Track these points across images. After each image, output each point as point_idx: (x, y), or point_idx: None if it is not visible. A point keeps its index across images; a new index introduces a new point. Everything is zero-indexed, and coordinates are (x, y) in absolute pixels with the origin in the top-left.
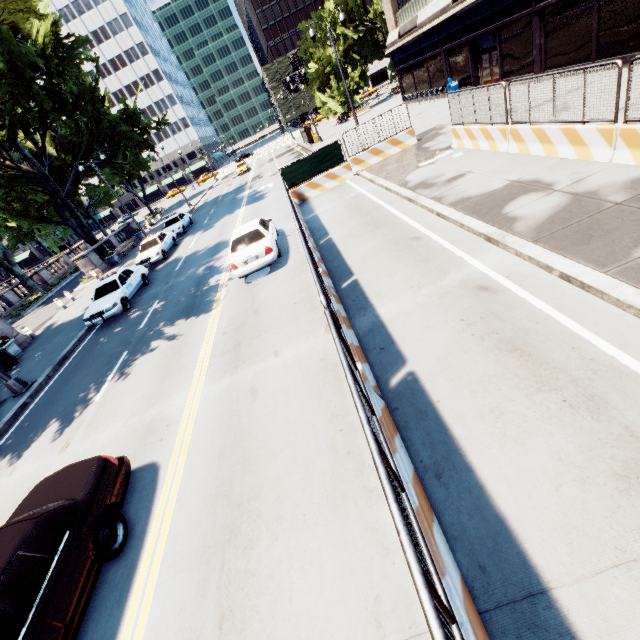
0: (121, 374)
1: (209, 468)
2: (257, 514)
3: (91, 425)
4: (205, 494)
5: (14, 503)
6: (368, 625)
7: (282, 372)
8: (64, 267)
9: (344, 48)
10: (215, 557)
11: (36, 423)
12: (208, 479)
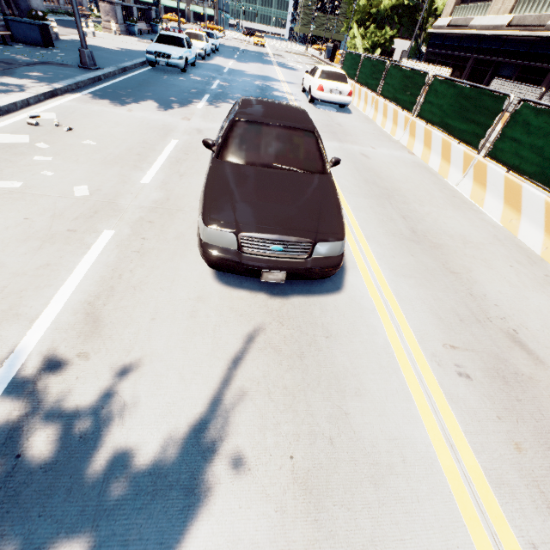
0: (215, 104)
1: (351, 171)
2: (403, 196)
3: (207, 118)
4: (356, 179)
5: (154, 127)
6: (493, 239)
7: (384, 156)
8: (54, 2)
9: (394, 4)
10: (383, 200)
11: (129, 95)
12: (354, 174)
